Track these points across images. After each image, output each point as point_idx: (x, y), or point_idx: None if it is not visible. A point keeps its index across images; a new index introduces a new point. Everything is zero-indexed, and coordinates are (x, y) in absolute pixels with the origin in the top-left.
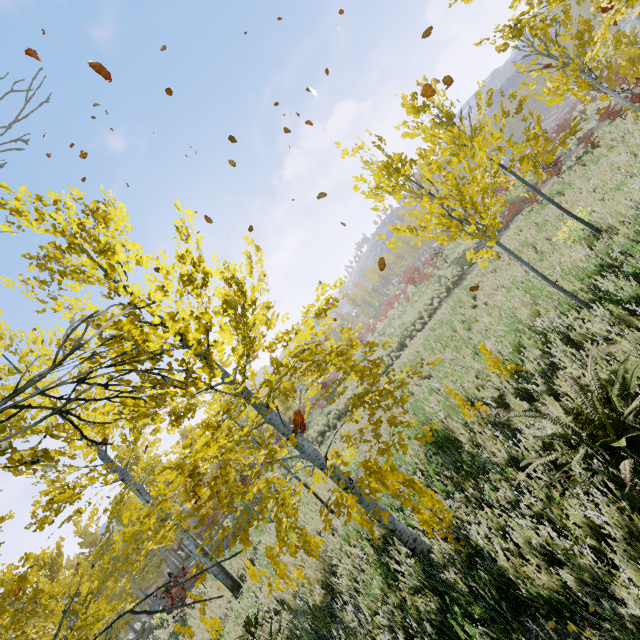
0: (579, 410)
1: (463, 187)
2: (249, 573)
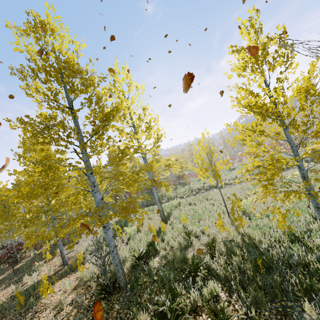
0: None
1: None
2: (182, 218)
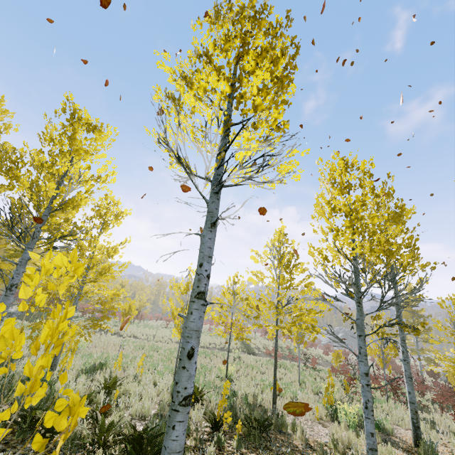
0: (116, 379)
1: None
2: None
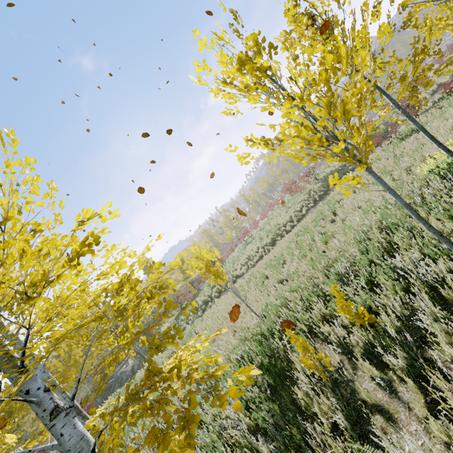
0: None
1: (335, 94)
2: None
